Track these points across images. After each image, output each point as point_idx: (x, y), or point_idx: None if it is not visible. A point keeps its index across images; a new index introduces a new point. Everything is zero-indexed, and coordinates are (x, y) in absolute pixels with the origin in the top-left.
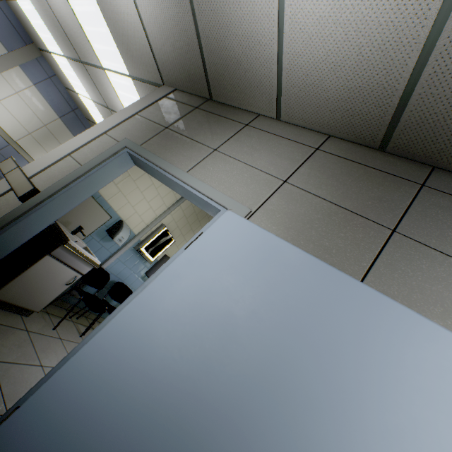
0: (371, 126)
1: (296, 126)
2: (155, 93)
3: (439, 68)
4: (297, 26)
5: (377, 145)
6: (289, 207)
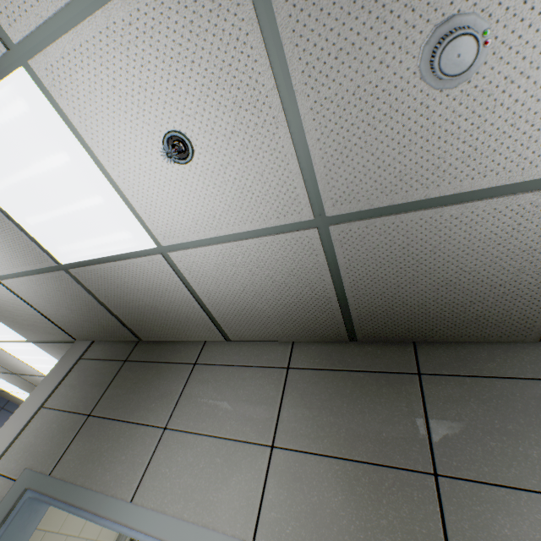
0: (328, 325)
1: (252, 341)
2: (66, 358)
3: (355, 276)
4: (198, 273)
5: (346, 338)
6: (296, 498)
